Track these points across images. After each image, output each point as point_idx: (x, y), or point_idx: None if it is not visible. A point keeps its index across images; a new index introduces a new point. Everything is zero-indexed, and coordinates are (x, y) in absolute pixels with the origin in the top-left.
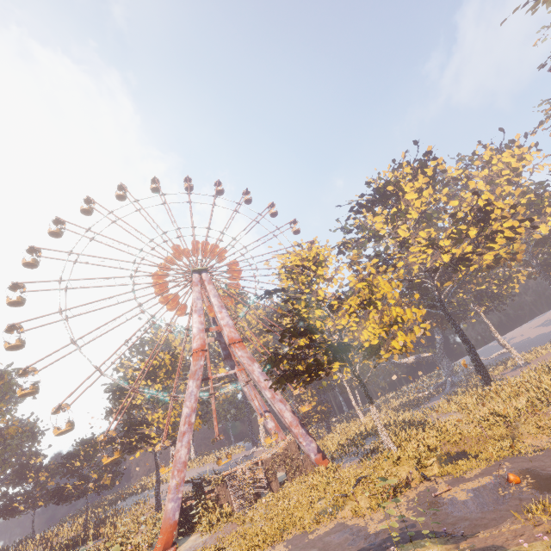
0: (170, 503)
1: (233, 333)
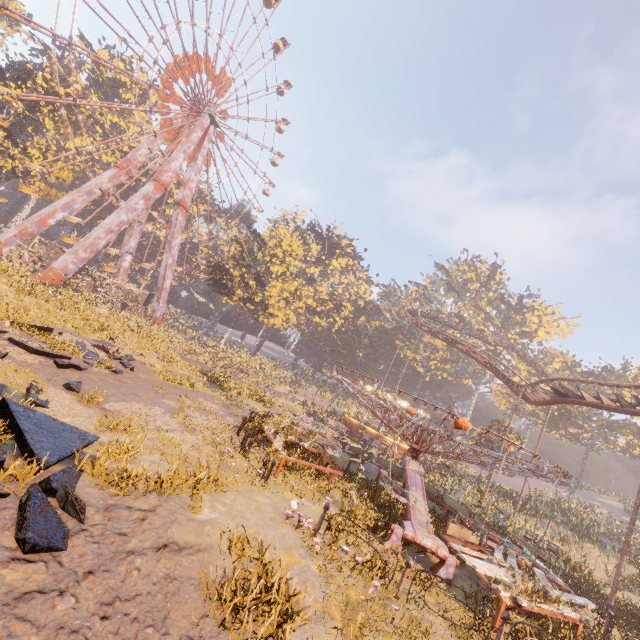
0: (73, 265)
1: (189, 200)
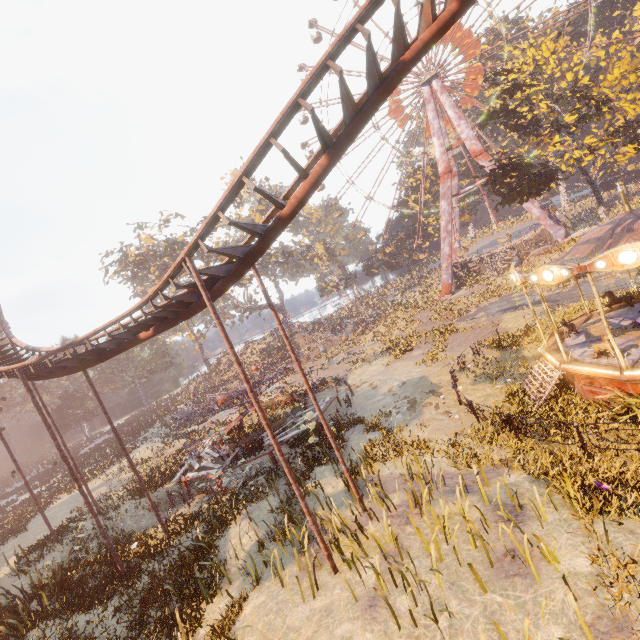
0: (444, 276)
1: (474, 146)
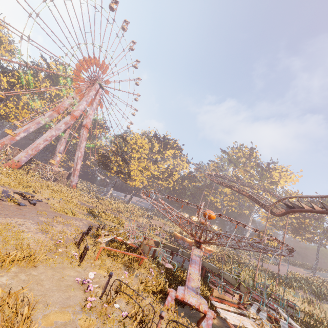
0: (25, 158)
1: (89, 124)
